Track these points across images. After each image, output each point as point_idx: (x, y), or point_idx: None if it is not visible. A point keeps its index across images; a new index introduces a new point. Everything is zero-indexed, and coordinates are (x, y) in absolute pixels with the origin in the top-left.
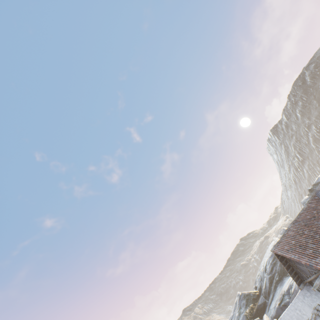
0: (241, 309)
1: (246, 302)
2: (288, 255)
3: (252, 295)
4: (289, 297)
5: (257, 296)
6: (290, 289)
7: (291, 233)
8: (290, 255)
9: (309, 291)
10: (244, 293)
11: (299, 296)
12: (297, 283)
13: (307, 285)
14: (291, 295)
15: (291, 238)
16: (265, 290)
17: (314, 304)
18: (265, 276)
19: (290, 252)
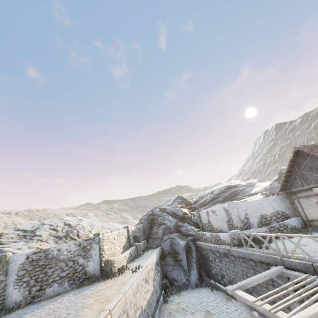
0: (175, 203)
1: (181, 202)
2: None
3: (188, 201)
4: None
5: (190, 204)
6: None
7: None
8: None
9: (281, 200)
10: (183, 196)
11: (270, 199)
12: (280, 188)
13: (283, 196)
14: None
15: None
16: (203, 202)
17: (278, 209)
18: (210, 195)
19: None
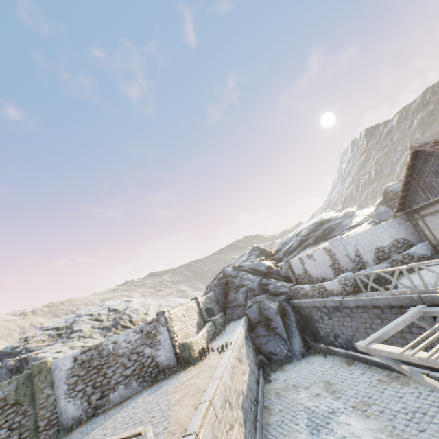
0: (251, 257)
1: (259, 254)
2: None
3: (267, 252)
4: None
5: (271, 255)
6: None
7: None
8: None
9: (400, 224)
10: (260, 247)
11: (385, 225)
12: (397, 208)
13: (401, 219)
14: None
15: None
16: (288, 250)
17: (397, 237)
18: (296, 238)
19: None
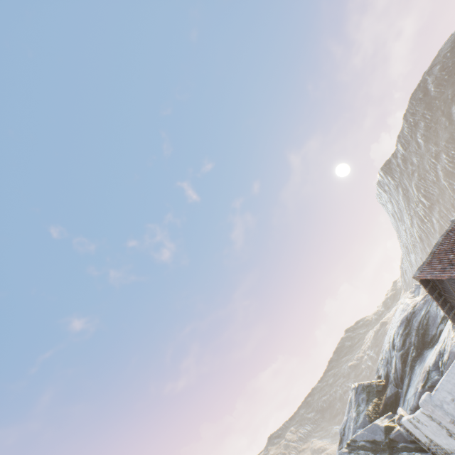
0: (360, 407)
1: (367, 396)
2: (447, 274)
3: (375, 386)
4: (439, 373)
5: (382, 387)
6: (441, 358)
7: (444, 247)
8: (449, 273)
9: None
10: (362, 384)
11: None
12: None
13: None
14: (443, 367)
15: (447, 252)
16: (396, 375)
17: None
18: (394, 354)
19: (449, 269)
